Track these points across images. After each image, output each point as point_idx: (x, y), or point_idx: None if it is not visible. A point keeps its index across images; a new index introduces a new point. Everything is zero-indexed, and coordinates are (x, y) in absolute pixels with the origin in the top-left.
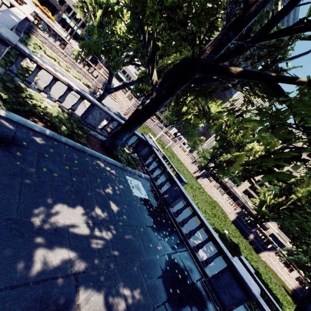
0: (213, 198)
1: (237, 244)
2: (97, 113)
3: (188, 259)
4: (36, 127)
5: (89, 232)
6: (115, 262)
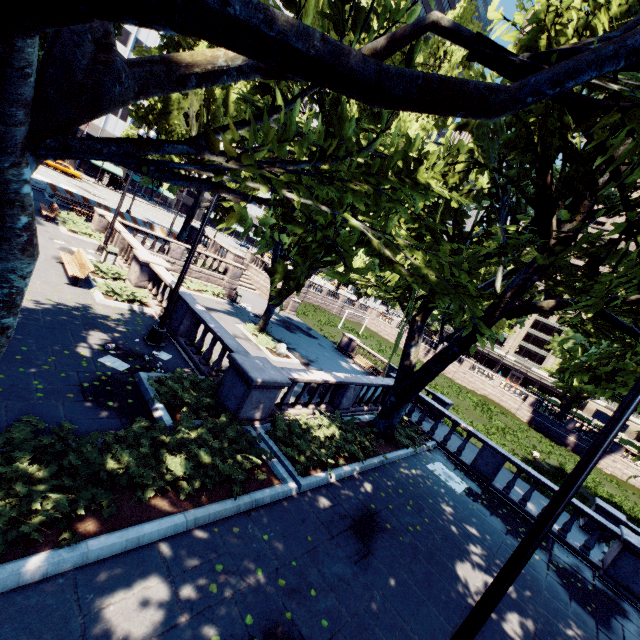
0: (476, 391)
1: (561, 467)
2: (351, 392)
3: (564, 553)
4: (350, 471)
5: None
6: (536, 603)
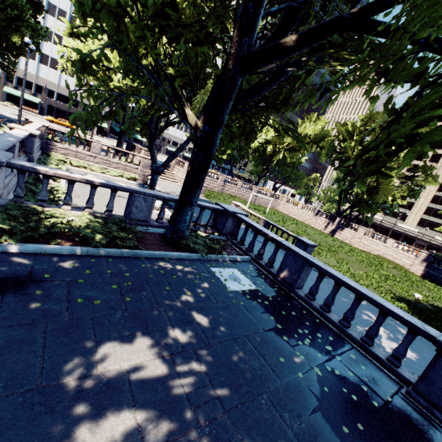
0: (371, 252)
1: None
2: (141, 202)
3: (360, 362)
4: (61, 249)
5: (166, 371)
6: (223, 407)
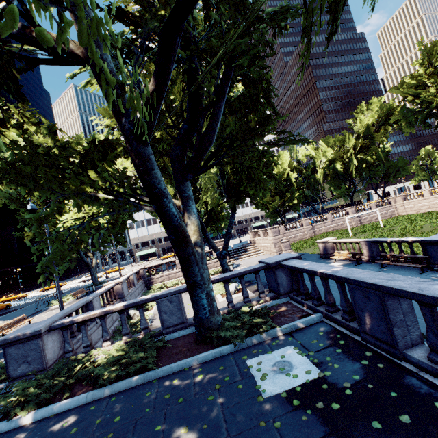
0: None
1: None
2: (167, 305)
3: None
4: (67, 404)
5: None
6: None
